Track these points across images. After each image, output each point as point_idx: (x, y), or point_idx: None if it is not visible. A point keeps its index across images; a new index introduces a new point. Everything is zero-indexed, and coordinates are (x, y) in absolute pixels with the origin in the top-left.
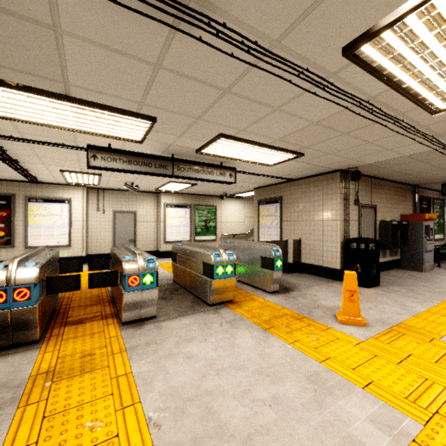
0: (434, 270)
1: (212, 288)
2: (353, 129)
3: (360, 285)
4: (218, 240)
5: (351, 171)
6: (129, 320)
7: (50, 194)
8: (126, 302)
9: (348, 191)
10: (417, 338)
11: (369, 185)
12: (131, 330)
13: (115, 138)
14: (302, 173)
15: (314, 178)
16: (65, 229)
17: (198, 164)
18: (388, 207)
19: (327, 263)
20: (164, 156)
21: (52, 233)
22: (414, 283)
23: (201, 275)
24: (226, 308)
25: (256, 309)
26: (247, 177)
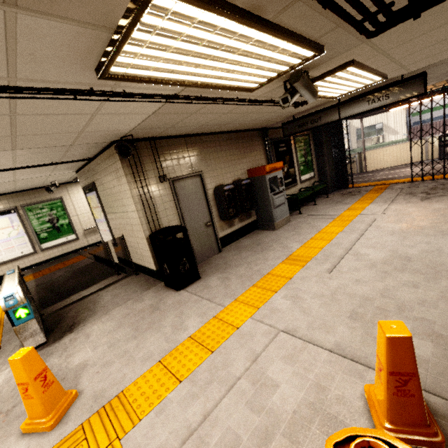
0: (291, 221)
1: None
2: None
3: (173, 288)
4: (81, 238)
5: (115, 144)
6: None
7: None
8: None
9: (141, 167)
10: (92, 447)
11: (184, 148)
12: None
13: None
14: (74, 153)
15: (103, 155)
16: None
17: None
18: (225, 166)
19: (147, 264)
20: None
21: None
22: (243, 261)
23: None
24: None
25: None
26: (10, 172)
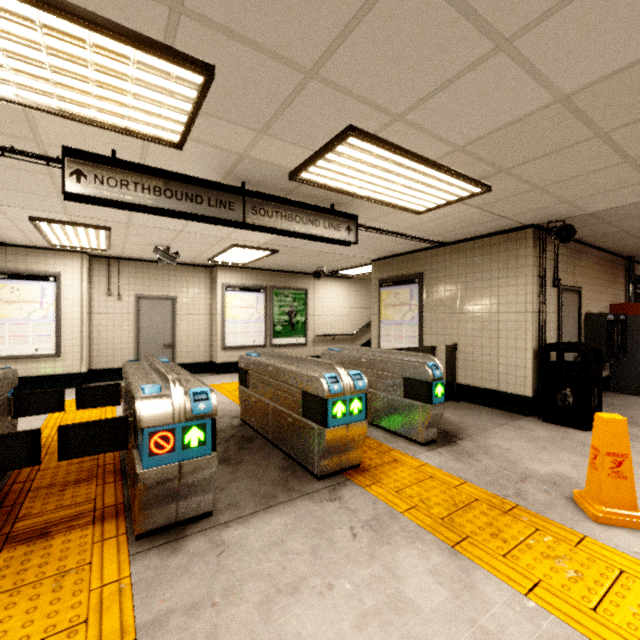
0: None
1: (324, 446)
2: (628, 121)
3: (572, 425)
4: (309, 345)
5: (558, 226)
6: (153, 527)
7: (21, 264)
8: (144, 491)
9: (545, 262)
10: None
11: (572, 254)
12: (155, 558)
13: (121, 130)
14: (464, 230)
15: (483, 241)
16: (48, 326)
17: (291, 204)
18: (595, 291)
19: (507, 386)
20: (227, 184)
21: (25, 333)
22: None
23: (300, 417)
24: (352, 484)
25: (410, 485)
26: (368, 238)
